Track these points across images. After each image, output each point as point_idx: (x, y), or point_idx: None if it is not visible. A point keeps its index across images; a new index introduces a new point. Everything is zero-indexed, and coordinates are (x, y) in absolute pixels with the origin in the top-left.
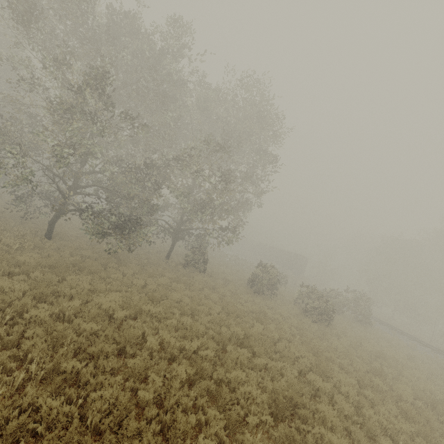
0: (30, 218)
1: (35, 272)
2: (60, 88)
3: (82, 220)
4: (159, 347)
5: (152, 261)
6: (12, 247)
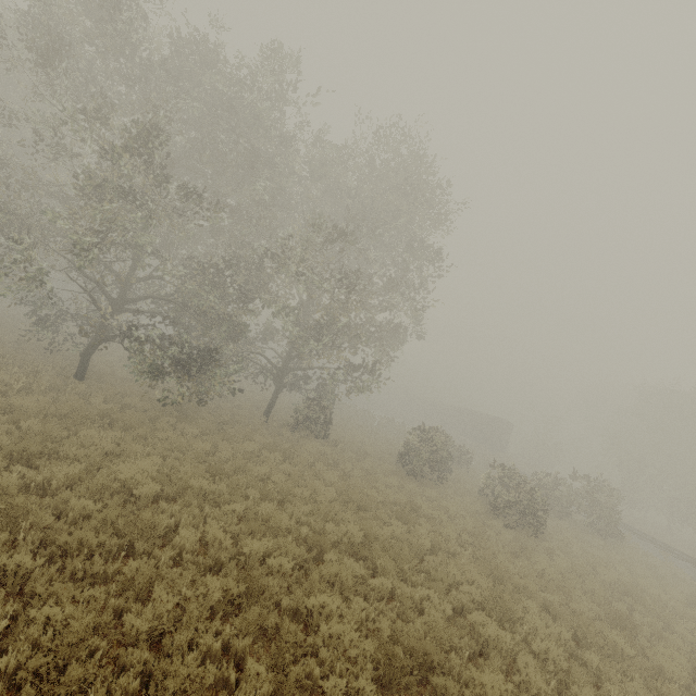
0: (60, 351)
1: (28, 422)
2: (96, 151)
3: (126, 348)
4: (198, 546)
5: (240, 419)
6: (12, 386)
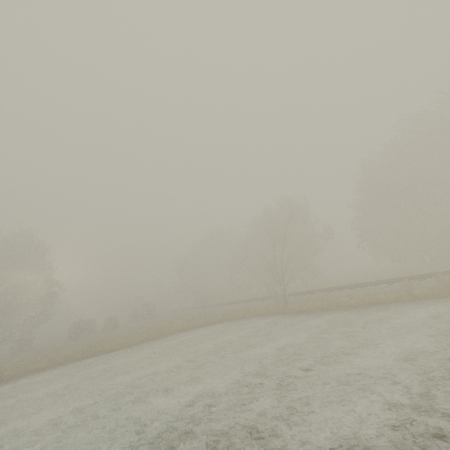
0: None
1: None
2: None
3: None
4: None
5: None
6: None
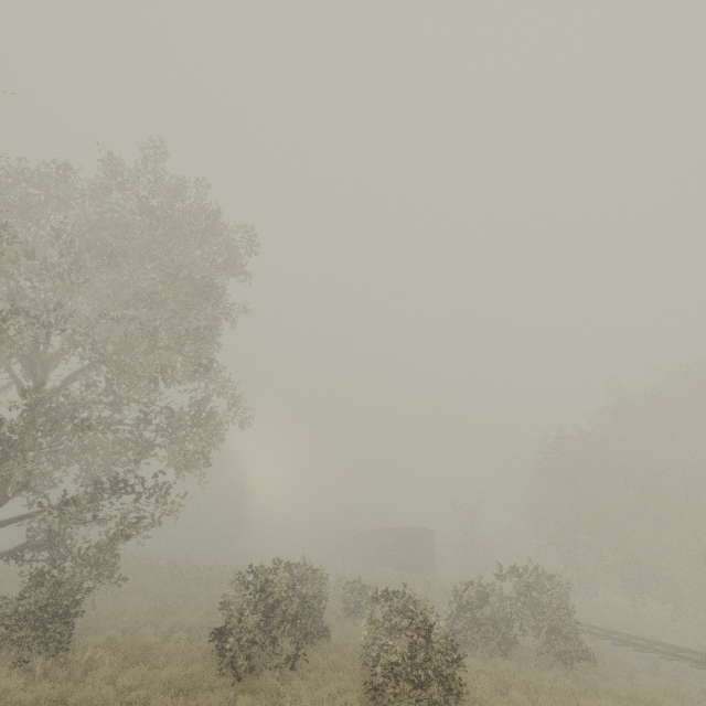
0: None
1: None
2: None
3: None
4: None
5: None
6: None
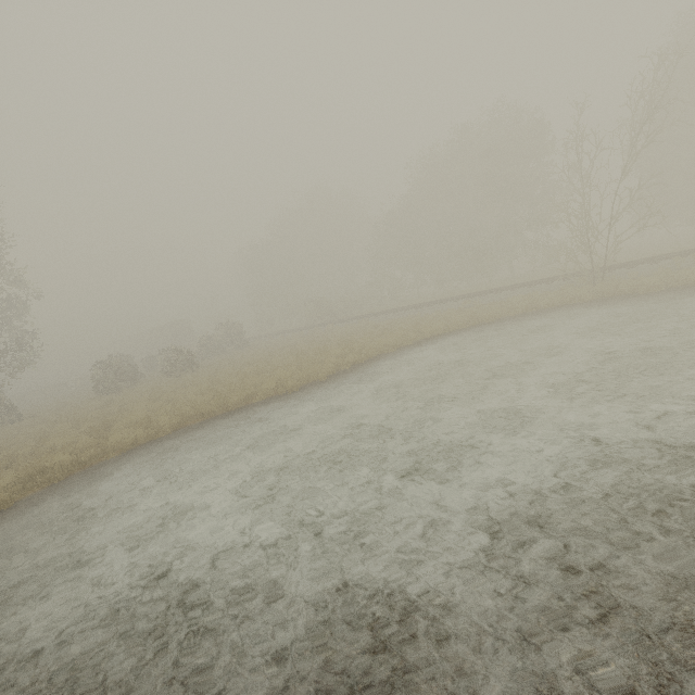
0: None
1: None
2: None
3: None
4: None
5: None
6: None
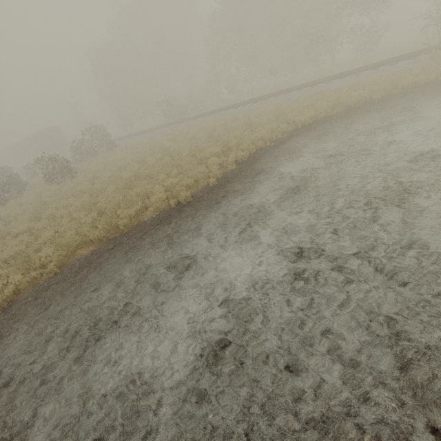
0: None
1: None
2: None
3: None
4: None
5: None
6: None
